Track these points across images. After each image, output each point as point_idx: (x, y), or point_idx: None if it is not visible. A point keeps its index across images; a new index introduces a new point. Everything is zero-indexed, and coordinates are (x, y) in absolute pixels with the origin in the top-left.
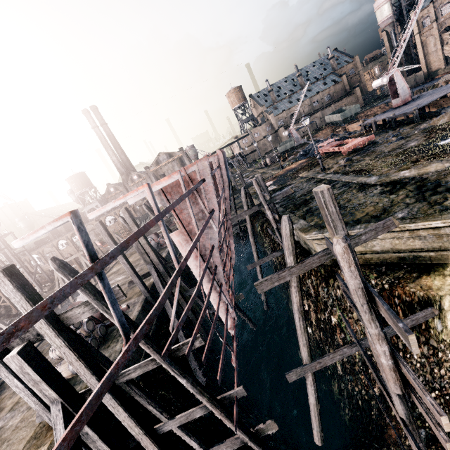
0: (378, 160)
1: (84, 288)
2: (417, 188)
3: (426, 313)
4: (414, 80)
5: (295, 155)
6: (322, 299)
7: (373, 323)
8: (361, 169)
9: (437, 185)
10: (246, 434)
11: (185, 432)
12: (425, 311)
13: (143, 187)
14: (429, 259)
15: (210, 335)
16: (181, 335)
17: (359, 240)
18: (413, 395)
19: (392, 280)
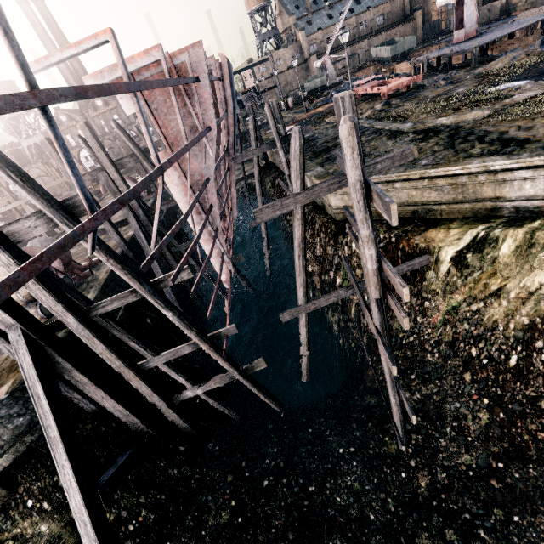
0: (419, 106)
1: (32, 190)
2: (449, 136)
3: (422, 259)
4: (488, 13)
5: (325, 97)
6: (328, 259)
7: (366, 224)
8: (398, 115)
9: (470, 133)
10: (235, 369)
11: (172, 368)
12: (421, 258)
13: (105, 33)
14: (440, 214)
15: (201, 272)
16: (168, 291)
17: (374, 170)
18: (388, 294)
19: (400, 234)
